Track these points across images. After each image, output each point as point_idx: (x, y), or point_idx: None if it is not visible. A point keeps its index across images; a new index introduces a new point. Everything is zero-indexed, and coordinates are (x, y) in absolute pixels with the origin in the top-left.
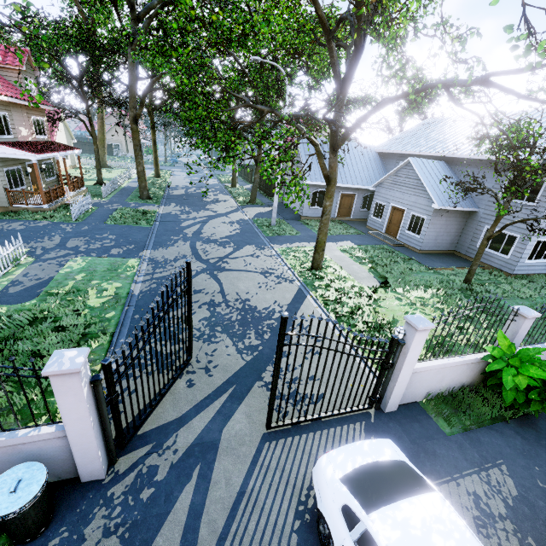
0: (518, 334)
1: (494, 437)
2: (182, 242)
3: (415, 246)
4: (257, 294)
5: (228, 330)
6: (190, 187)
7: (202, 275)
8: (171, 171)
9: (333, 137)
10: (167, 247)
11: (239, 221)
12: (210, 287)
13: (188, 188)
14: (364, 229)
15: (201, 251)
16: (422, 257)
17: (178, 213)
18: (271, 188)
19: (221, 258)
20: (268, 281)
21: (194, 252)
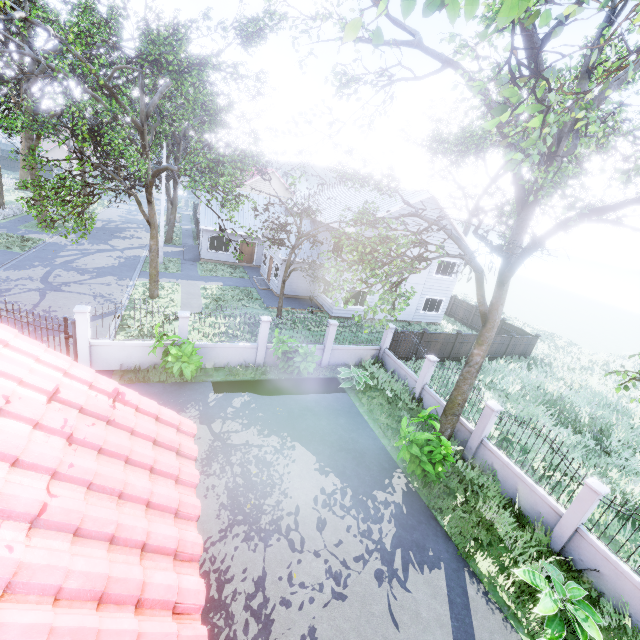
0: (180, 329)
1: (143, 387)
2: (41, 268)
3: (275, 290)
4: (69, 309)
5: (11, 326)
6: (116, 221)
7: (31, 293)
8: (112, 202)
9: (147, 192)
10: (21, 270)
11: (130, 257)
12: (29, 300)
13: (111, 222)
14: (256, 274)
15: (54, 276)
16: (274, 299)
17: (68, 244)
18: (198, 230)
19: (68, 282)
20: (92, 302)
21: (44, 276)
